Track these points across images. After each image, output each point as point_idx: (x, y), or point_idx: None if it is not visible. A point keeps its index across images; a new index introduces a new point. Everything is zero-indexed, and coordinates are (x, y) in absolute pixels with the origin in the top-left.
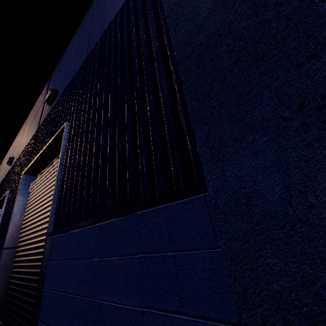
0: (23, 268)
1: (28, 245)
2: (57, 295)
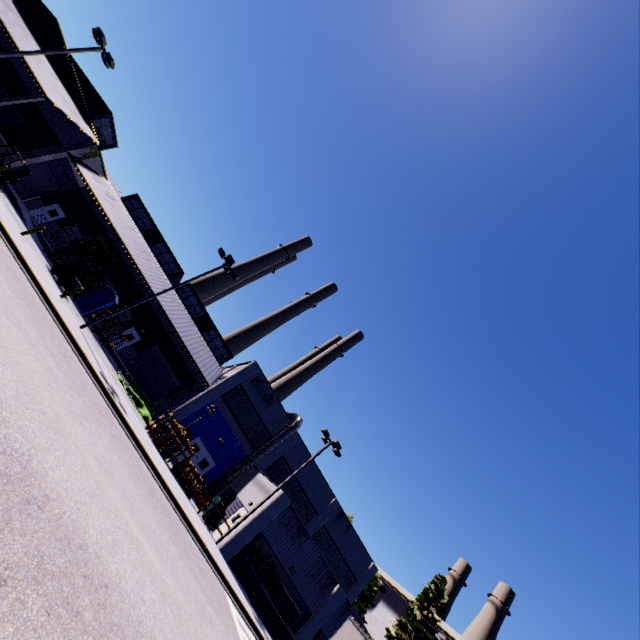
0: None
1: None
2: None
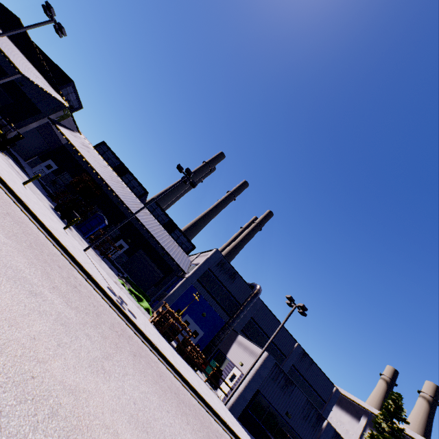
0: None
1: None
2: None
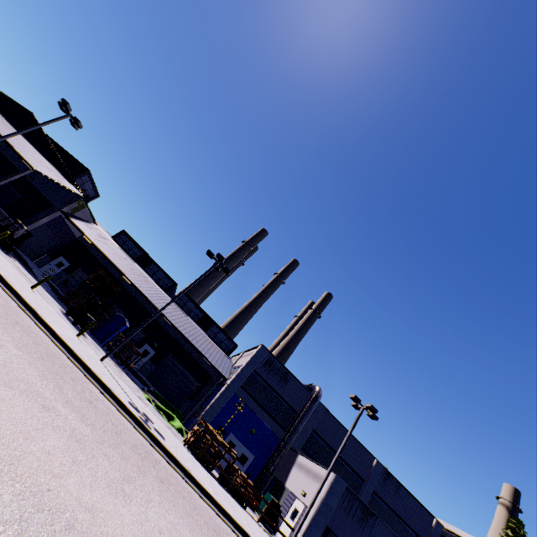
0: None
1: None
2: None
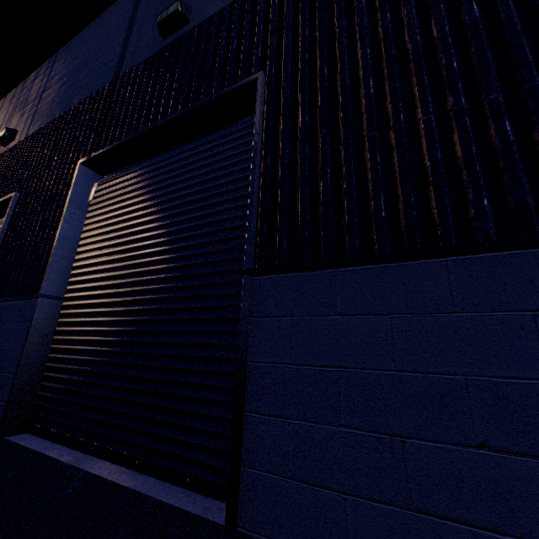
0: (99, 336)
1: (111, 297)
2: (311, 372)
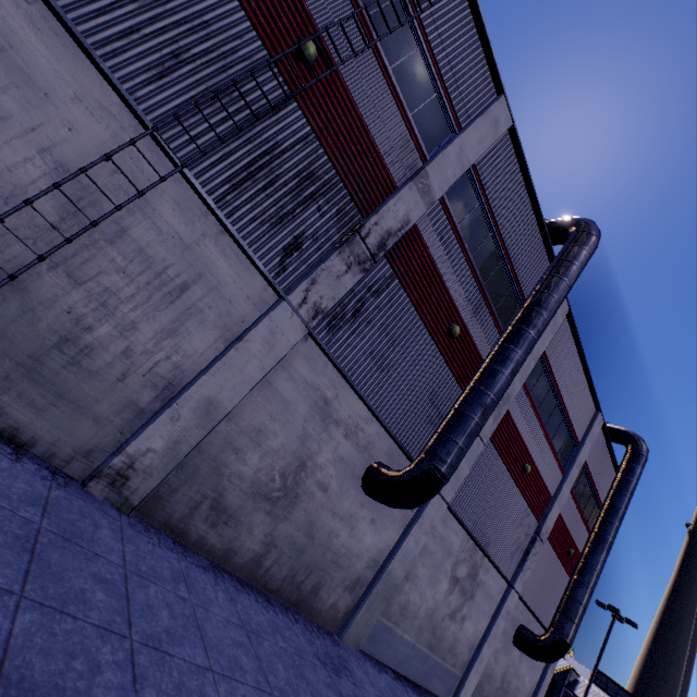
0: None
1: None
2: None
